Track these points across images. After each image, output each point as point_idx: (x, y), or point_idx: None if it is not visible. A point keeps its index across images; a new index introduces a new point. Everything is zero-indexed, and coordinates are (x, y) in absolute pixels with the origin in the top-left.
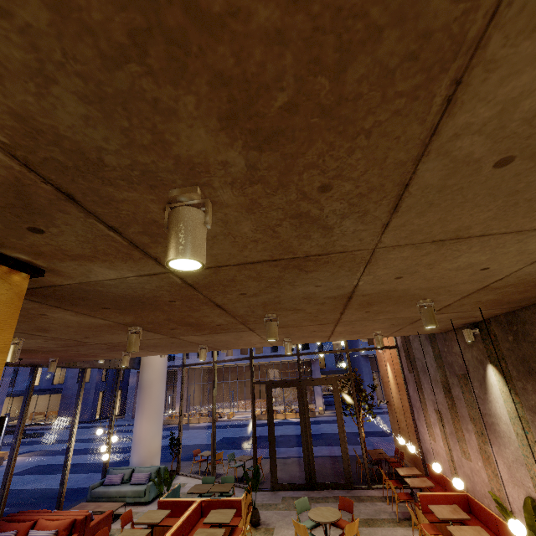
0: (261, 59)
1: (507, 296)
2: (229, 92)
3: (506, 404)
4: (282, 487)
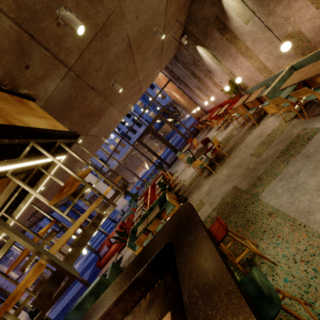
0: None
1: (178, 3)
2: None
3: (208, 57)
4: (172, 164)
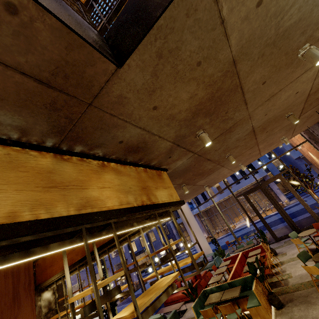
0: (209, 107)
1: None
2: (205, 113)
3: None
4: (281, 238)
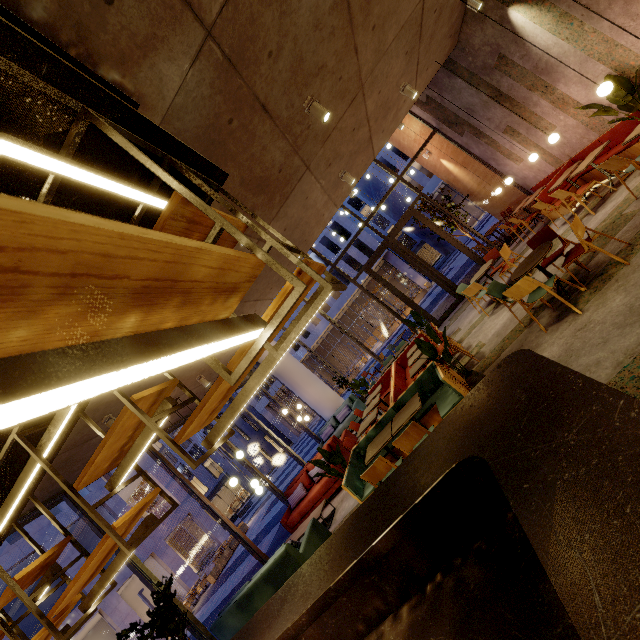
0: None
1: None
2: None
3: (543, 26)
4: (442, 318)
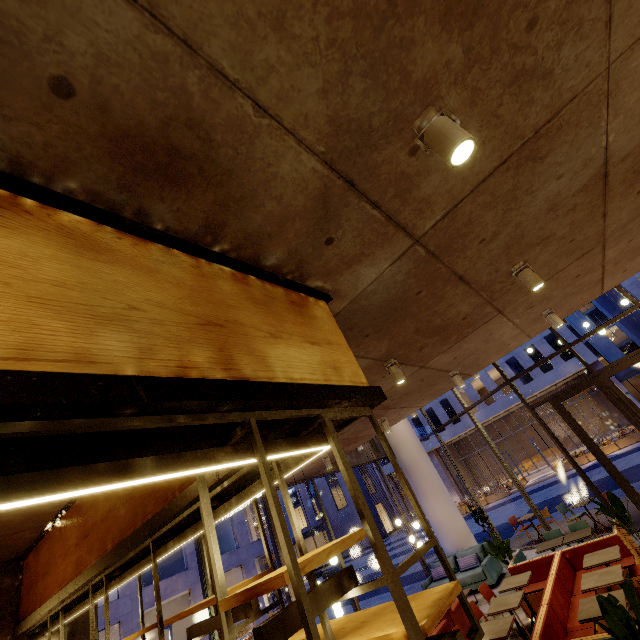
0: None
1: None
2: None
3: None
4: None
